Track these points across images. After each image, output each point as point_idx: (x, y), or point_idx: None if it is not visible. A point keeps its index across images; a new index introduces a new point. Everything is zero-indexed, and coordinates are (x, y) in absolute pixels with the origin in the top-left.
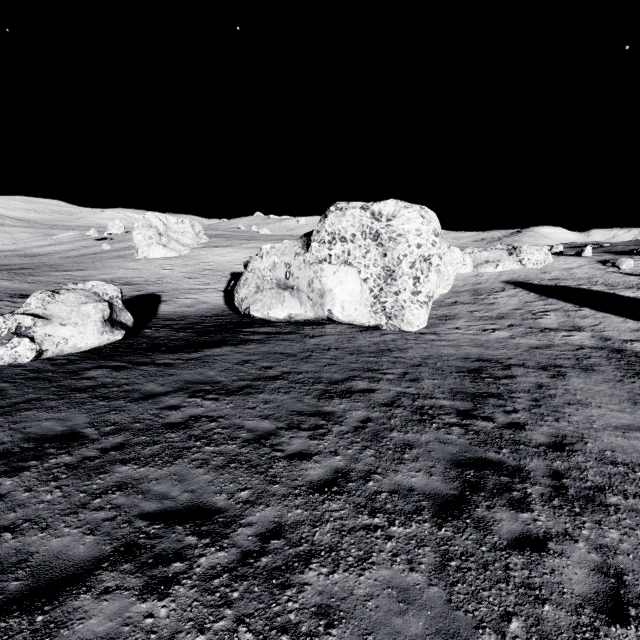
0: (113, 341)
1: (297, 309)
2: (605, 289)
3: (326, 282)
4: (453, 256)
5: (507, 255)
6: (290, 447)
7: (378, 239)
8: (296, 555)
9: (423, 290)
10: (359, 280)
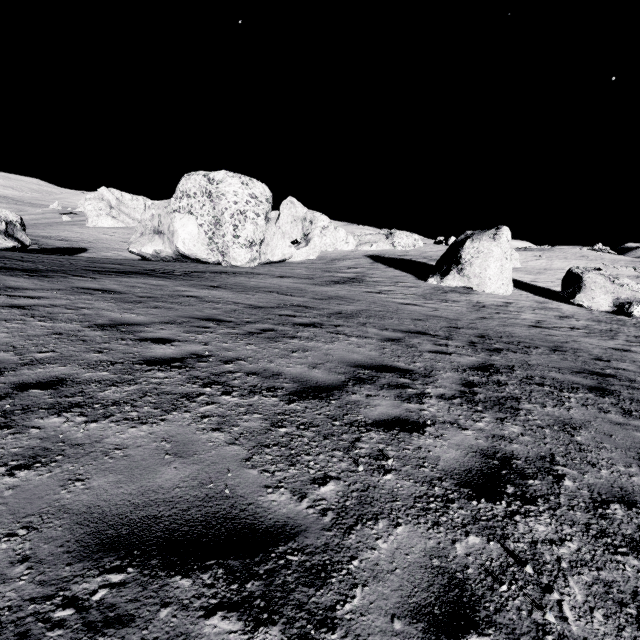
0: (7, 247)
1: (160, 246)
2: (424, 260)
3: (175, 225)
4: (338, 235)
5: (385, 238)
6: (51, 262)
7: (211, 197)
8: (4, 263)
9: (242, 235)
10: (197, 225)
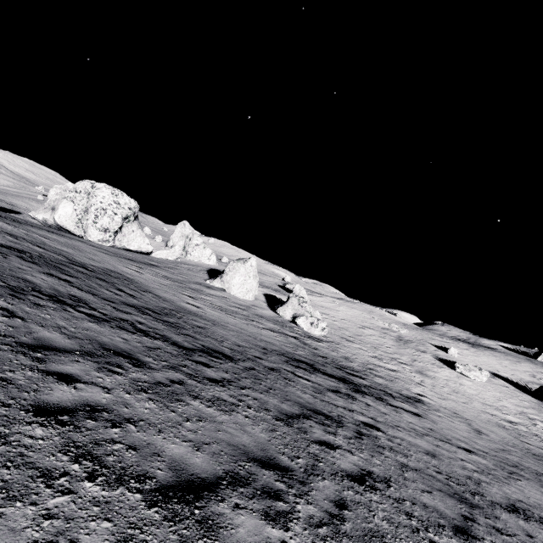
0: None
1: (48, 216)
2: None
3: (60, 206)
4: (204, 252)
5: None
6: None
7: (89, 196)
8: None
9: (100, 222)
10: (73, 209)
